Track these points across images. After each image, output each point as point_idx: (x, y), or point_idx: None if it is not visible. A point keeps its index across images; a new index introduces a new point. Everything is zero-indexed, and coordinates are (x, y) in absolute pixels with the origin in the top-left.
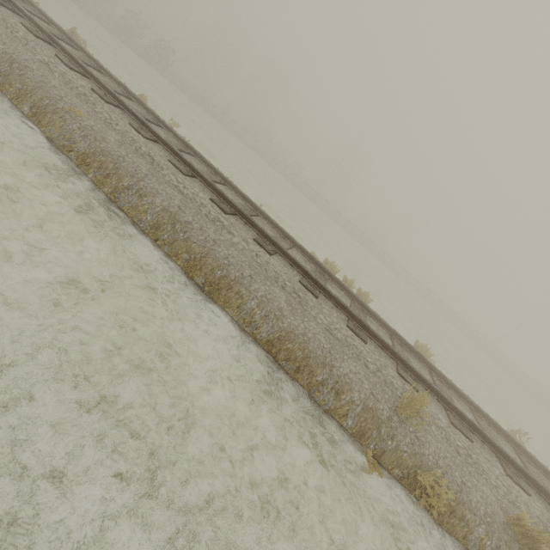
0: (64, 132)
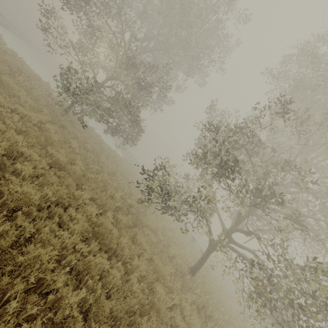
0: None
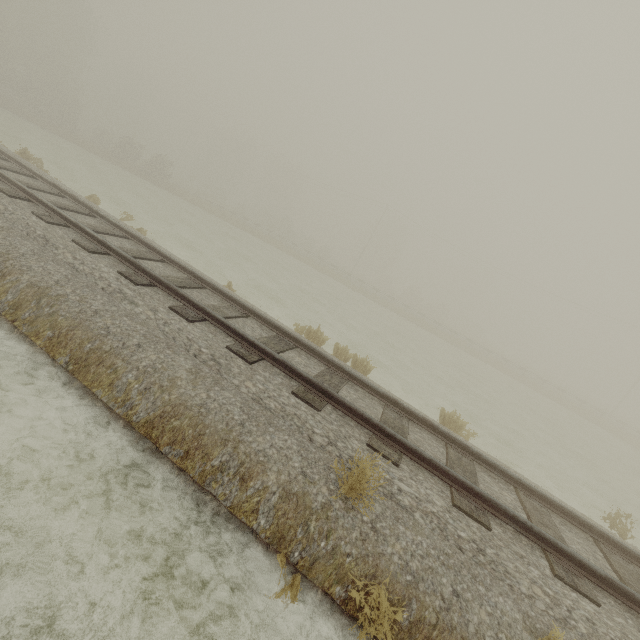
0: None
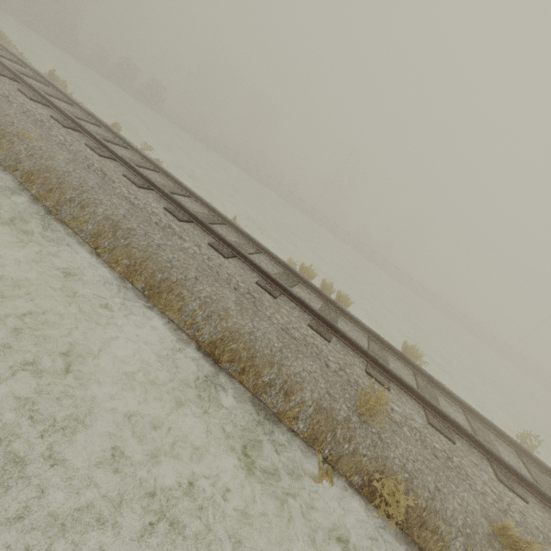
0: (11, 154)
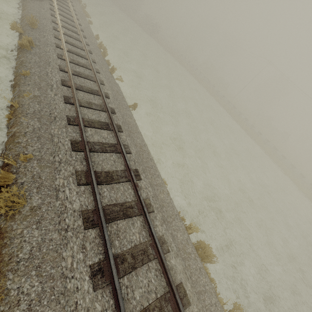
0: None
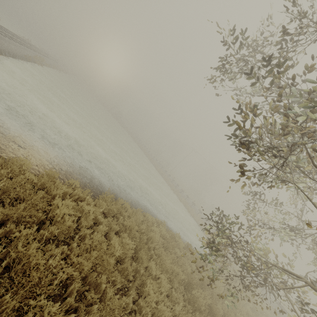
0: None
